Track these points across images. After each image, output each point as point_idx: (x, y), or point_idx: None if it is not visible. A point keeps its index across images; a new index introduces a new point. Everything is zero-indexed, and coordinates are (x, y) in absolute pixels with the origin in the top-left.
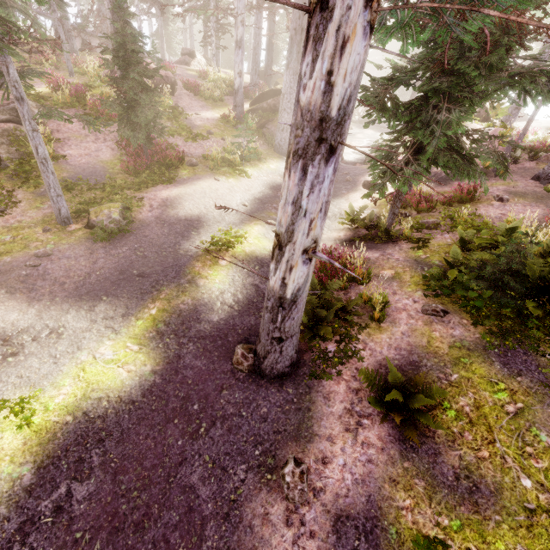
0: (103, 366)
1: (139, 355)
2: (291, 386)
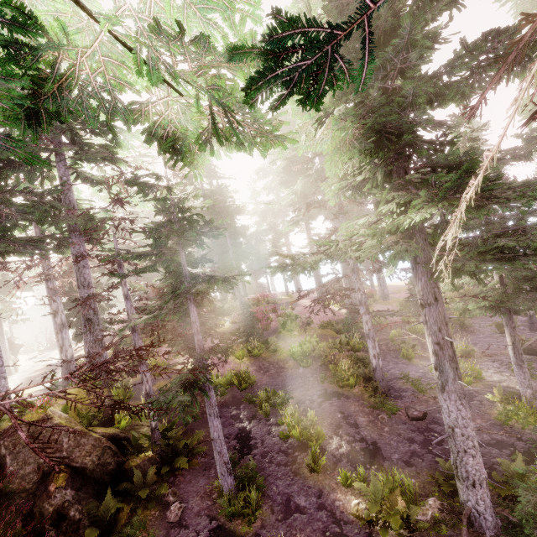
0: None
1: None
2: None
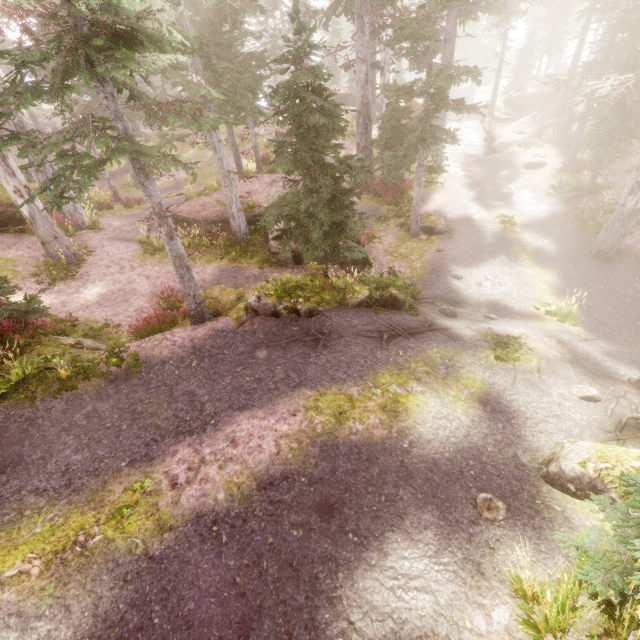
0: (539, 276)
1: (545, 270)
2: (625, 259)
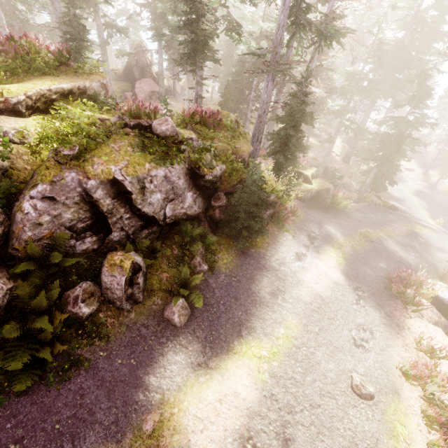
0: (424, 212)
1: (425, 211)
2: None
